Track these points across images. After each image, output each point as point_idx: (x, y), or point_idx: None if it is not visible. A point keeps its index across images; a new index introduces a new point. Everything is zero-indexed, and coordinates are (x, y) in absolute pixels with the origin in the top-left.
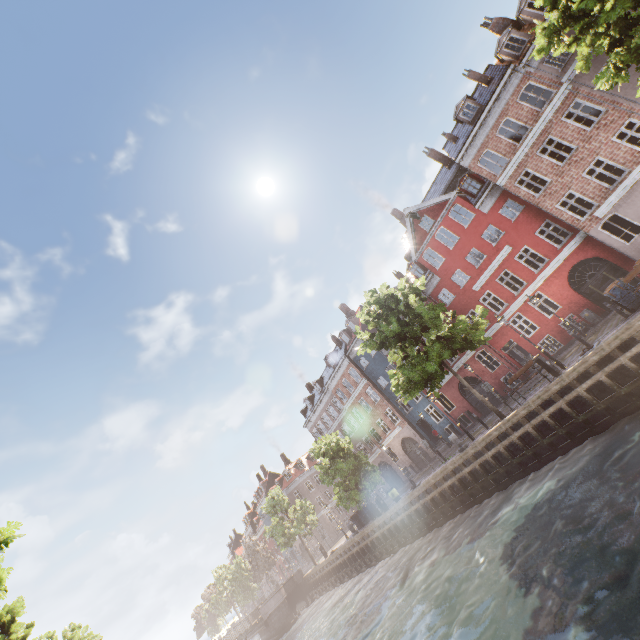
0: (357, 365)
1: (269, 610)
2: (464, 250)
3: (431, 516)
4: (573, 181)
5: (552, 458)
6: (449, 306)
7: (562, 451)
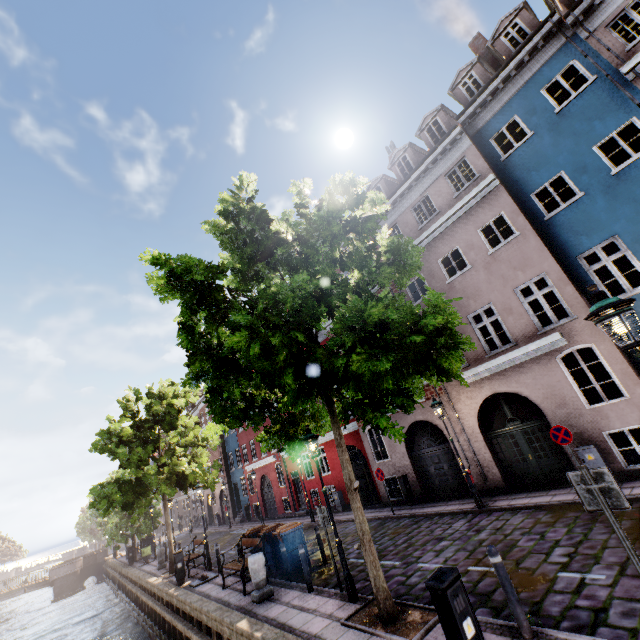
0: None
1: (56, 575)
2: None
3: (128, 602)
4: None
5: None
6: None
7: None
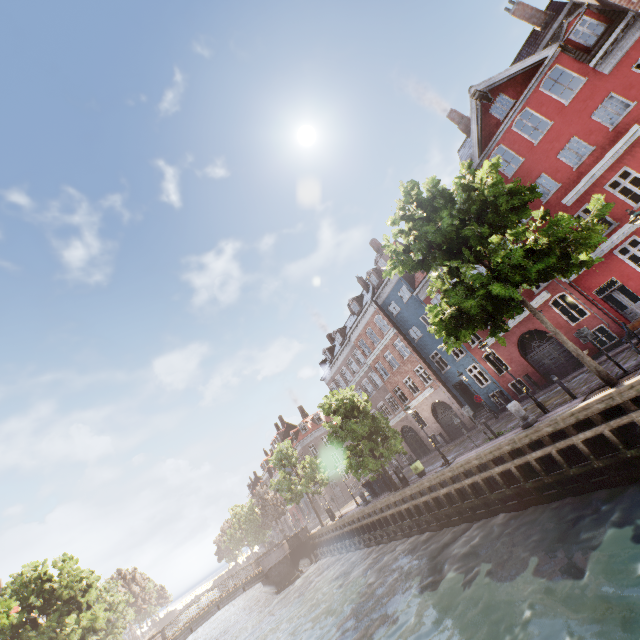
0: (385, 312)
1: (269, 564)
2: (557, 142)
3: (467, 506)
4: None
5: None
6: None
7: None
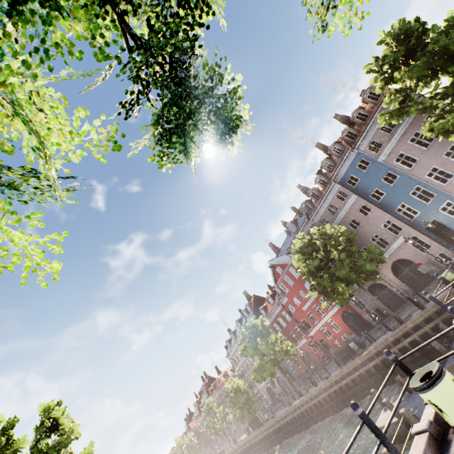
0: None
1: None
2: (297, 289)
3: (278, 436)
4: None
5: (317, 422)
6: (293, 313)
7: (320, 420)
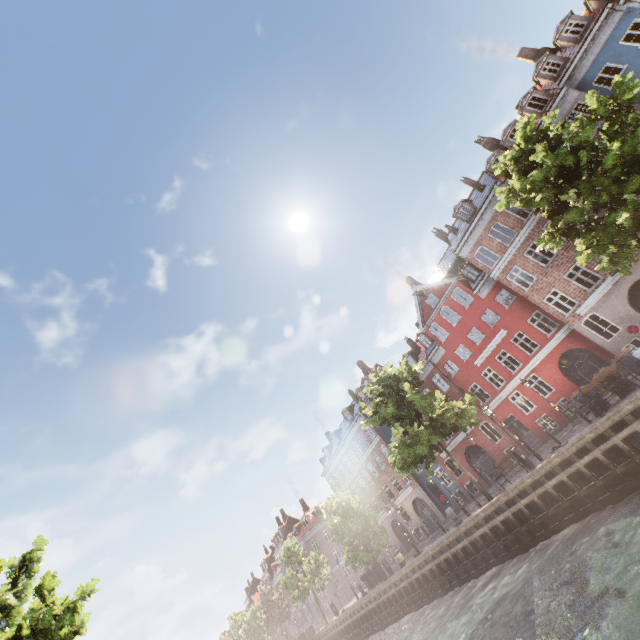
0: None
1: None
2: (465, 328)
3: (430, 587)
4: (556, 281)
5: (530, 545)
6: (454, 377)
7: (538, 540)
